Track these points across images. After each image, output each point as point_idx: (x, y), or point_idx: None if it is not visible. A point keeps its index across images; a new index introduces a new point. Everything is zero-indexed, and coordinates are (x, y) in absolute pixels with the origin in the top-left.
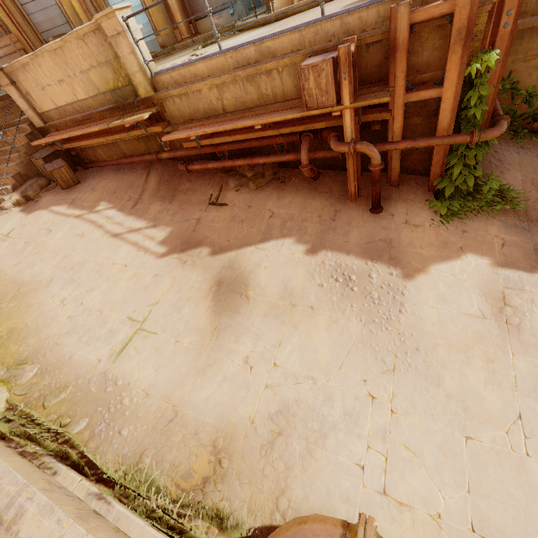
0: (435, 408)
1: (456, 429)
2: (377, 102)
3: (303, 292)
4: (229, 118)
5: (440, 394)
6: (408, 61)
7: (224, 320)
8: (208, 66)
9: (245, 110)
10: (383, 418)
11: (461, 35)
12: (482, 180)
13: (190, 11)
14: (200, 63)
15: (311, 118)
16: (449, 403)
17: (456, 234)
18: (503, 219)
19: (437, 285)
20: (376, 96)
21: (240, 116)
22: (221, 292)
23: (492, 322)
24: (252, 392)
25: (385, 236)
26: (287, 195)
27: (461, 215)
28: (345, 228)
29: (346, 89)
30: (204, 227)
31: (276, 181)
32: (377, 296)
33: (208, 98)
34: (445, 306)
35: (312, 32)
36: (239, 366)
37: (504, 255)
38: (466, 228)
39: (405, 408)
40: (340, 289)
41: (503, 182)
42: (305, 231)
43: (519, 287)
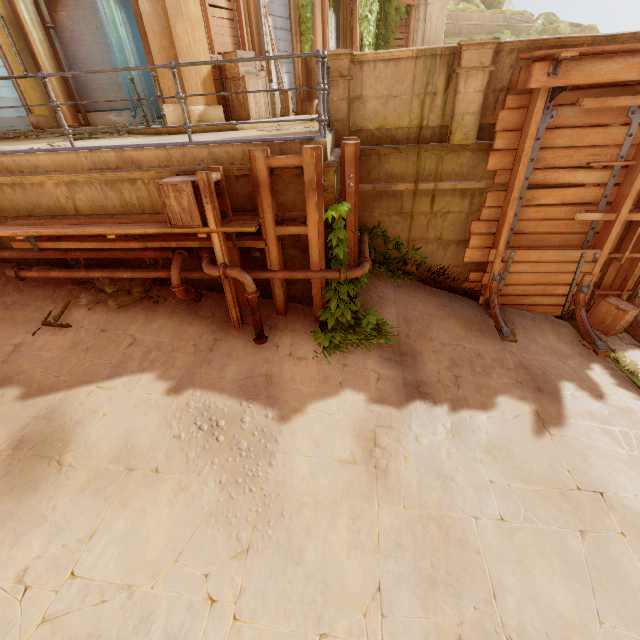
0: (291, 598)
1: (310, 626)
2: (244, 230)
3: (150, 449)
4: (80, 222)
5: (299, 576)
6: (277, 198)
7: (5, 507)
8: (54, 160)
9: (104, 215)
10: (221, 633)
11: (313, 186)
12: (363, 313)
13: (80, 100)
14: (43, 155)
15: (186, 236)
16: (307, 587)
17: (338, 368)
18: (379, 353)
19: (313, 427)
20: (244, 224)
21: (96, 221)
22: (17, 459)
23: (362, 467)
24: (12, 638)
25: (266, 370)
26: (158, 318)
27: (343, 348)
28: (223, 360)
29: (210, 213)
30: (24, 357)
31: (148, 301)
32: (245, 446)
33: (55, 195)
34: (318, 453)
35: (180, 153)
36: (4, 591)
37: (379, 390)
38: (347, 361)
39: (253, 609)
40: (202, 440)
41: (380, 317)
42: (173, 364)
43: (388, 424)
